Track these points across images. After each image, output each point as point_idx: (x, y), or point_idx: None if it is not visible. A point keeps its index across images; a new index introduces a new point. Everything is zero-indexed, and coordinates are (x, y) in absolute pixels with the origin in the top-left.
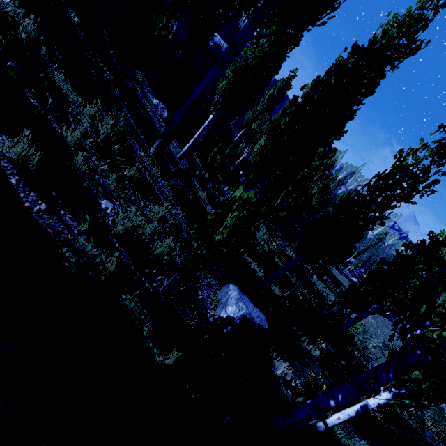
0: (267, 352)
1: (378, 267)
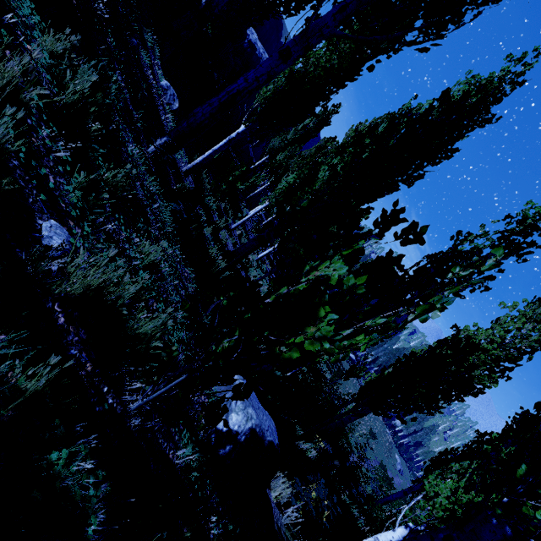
0: (271, 478)
1: (407, 362)
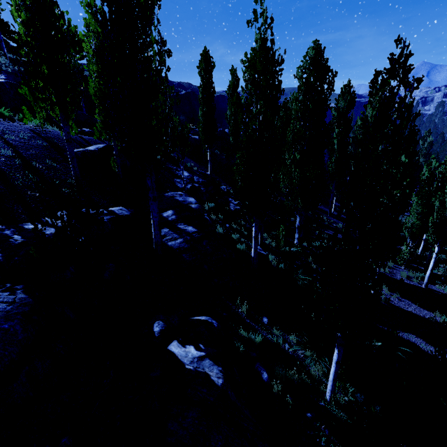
0: None
1: None
